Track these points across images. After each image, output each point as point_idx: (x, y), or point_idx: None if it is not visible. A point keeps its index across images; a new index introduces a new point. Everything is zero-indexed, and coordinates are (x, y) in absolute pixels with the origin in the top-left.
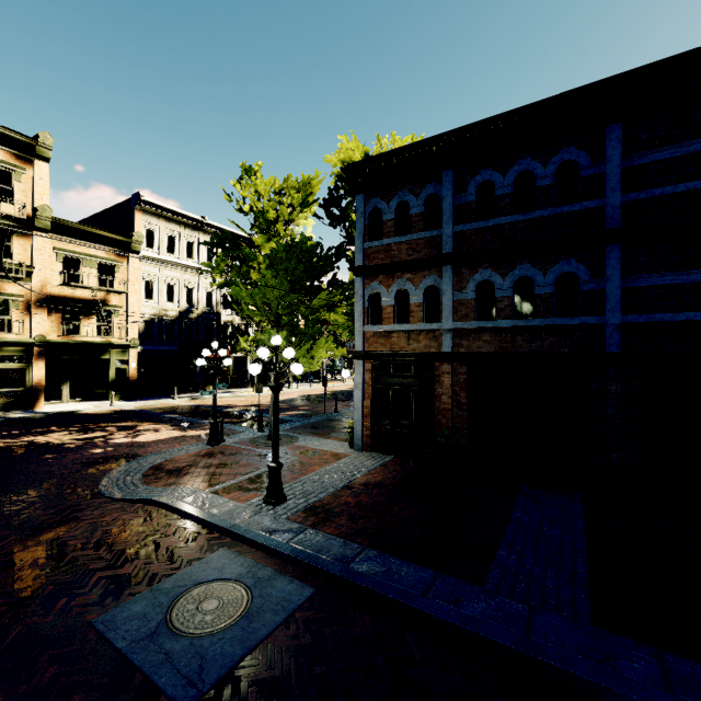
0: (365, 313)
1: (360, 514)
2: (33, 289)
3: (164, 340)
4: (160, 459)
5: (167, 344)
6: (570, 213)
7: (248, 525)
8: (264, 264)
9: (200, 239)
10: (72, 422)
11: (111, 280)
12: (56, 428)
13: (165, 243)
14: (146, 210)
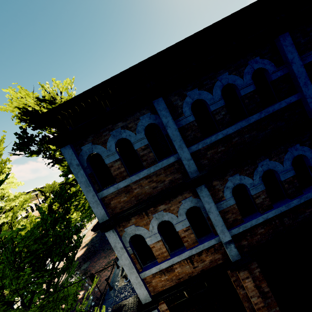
0: (133, 260)
1: None
2: None
3: None
4: None
5: None
6: (277, 109)
7: None
8: None
9: None
10: None
11: None
12: None
13: None
14: None
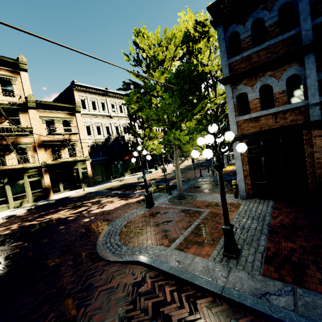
0: (235, 109)
1: (319, 261)
2: (35, 139)
3: (100, 154)
4: (123, 222)
5: (102, 156)
6: None
7: (234, 286)
8: (160, 91)
9: (107, 100)
10: (68, 203)
11: (70, 129)
12: (61, 208)
13: (91, 105)
14: (78, 90)
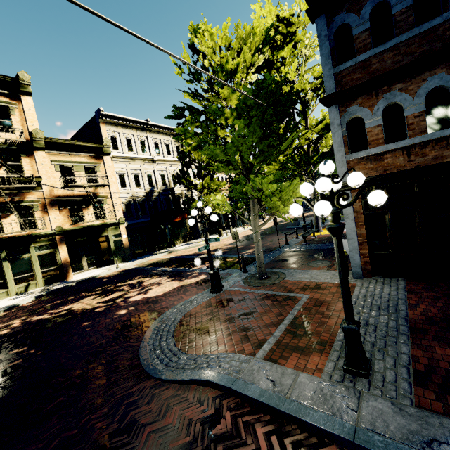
0: (344, 142)
1: None
2: (44, 194)
3: (140, 214)
4: (179, 314)
5: (142, 217)
6: None
7: (372, 427)
8: (231, 118)
9: (148, 137)
10: (95, 286)
11: (95, 178)
12: (85, 294)
13: (125, 144)
14: (107, 122)
